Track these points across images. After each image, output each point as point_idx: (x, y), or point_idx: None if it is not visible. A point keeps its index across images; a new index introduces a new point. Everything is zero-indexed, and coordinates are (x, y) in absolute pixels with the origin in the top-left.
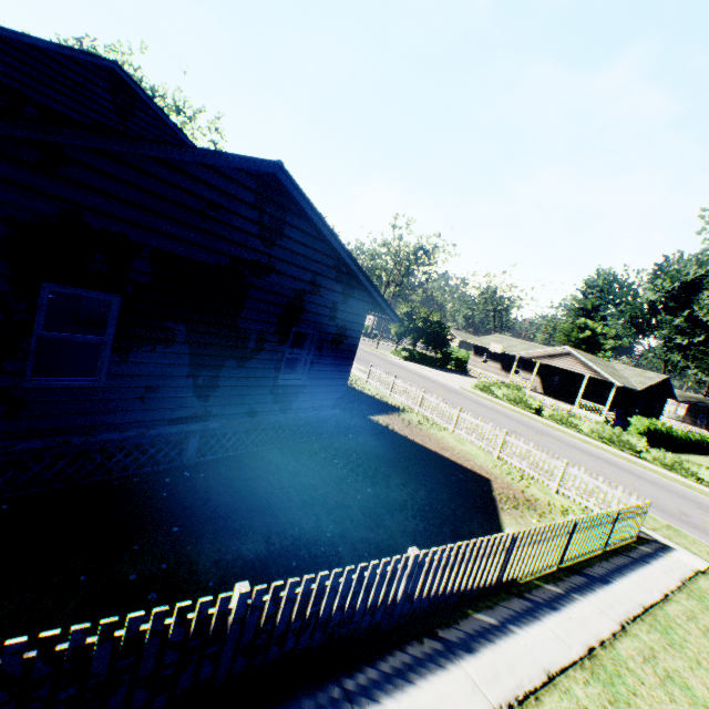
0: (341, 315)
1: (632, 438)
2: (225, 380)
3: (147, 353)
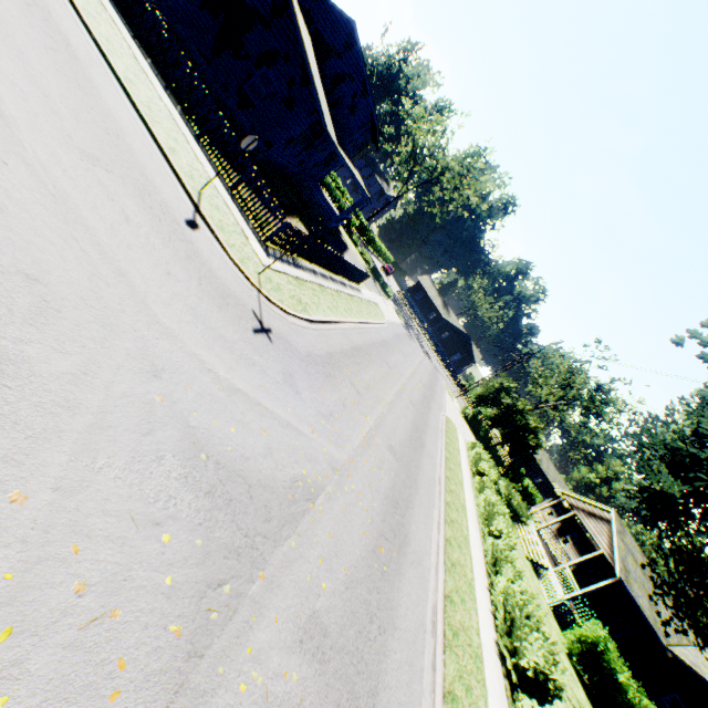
0: (296, 91)
1: (504, 522)
2: (225, 57)
3: (208, 15)
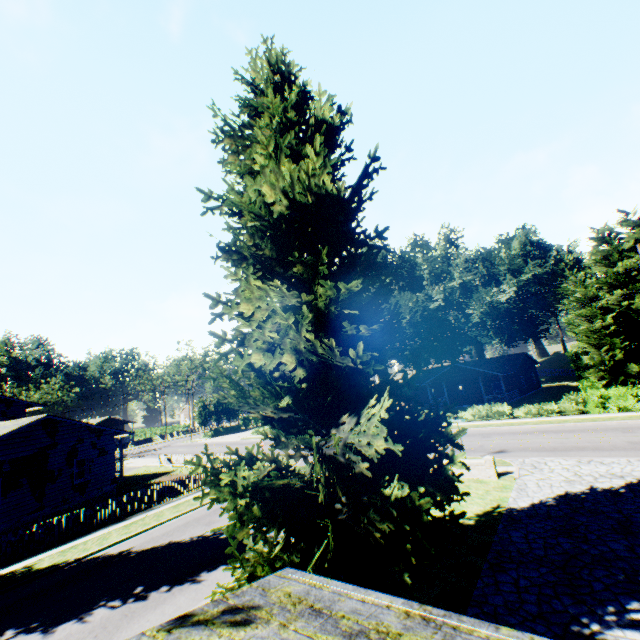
0: (100, 444)
1: None
2: (48, 491)
3: (14, 493)
